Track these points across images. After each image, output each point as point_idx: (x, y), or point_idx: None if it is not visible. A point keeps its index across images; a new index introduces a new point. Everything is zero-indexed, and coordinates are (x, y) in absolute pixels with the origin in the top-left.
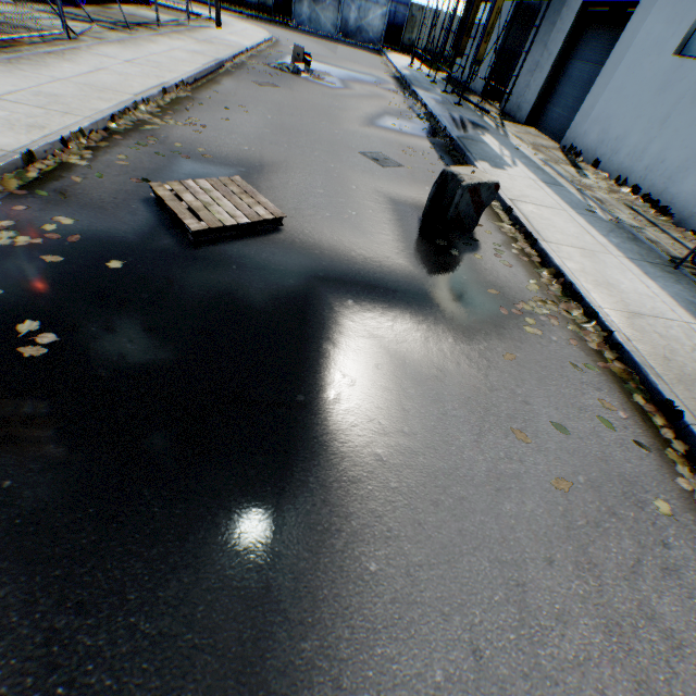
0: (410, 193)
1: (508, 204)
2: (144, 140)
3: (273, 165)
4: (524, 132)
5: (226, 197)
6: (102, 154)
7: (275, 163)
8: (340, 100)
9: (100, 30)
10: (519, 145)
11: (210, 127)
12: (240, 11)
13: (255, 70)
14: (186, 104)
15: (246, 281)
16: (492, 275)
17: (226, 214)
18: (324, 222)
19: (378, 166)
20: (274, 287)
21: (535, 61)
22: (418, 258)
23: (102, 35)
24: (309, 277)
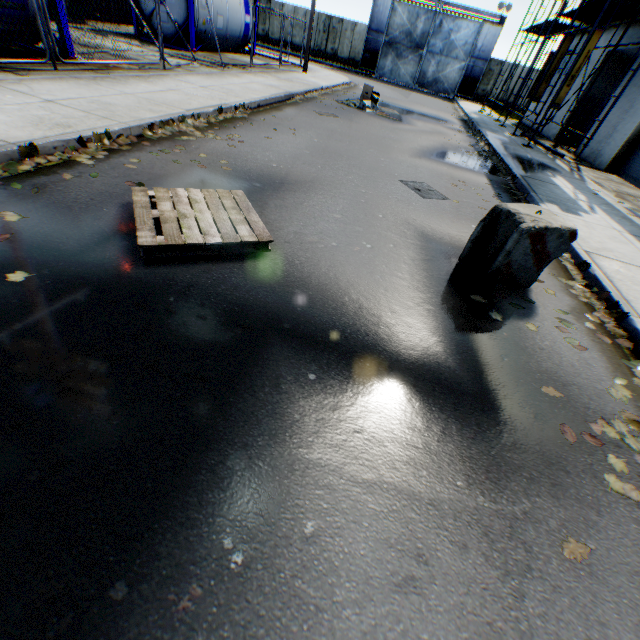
0: (450, 229)
1: (582, 258)
2: (171, 148)
3: (295, 184)
4: (604, 177)
5: (211, 210)
6: (117, 156)
7: (298, 182)
8: (398, 133)
9: (197, 66)
10: (597, 190)
11: (248, 143)
12: (332, 64)
13: (322, 103)
14: (237, 123)
15: (174, 321)
16: (550, 361)
17: (197, 230)
18: (325, 252)
19: (418, 197)
20: (208, 337)
21: (625, 106)
22: (438, 317)
23: (196, 69)
24: (267, 328)
